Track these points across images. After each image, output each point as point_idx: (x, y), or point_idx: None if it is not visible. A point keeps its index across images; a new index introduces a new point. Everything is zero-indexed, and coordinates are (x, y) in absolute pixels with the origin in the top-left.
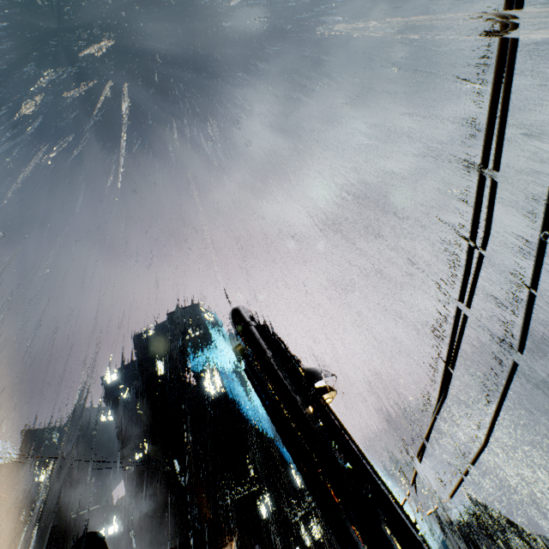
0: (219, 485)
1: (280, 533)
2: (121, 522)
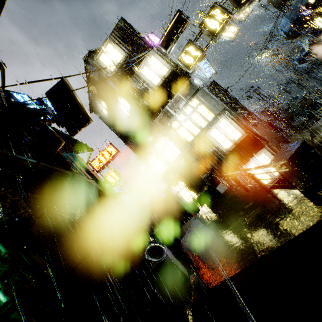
0: None
1: None
2: None
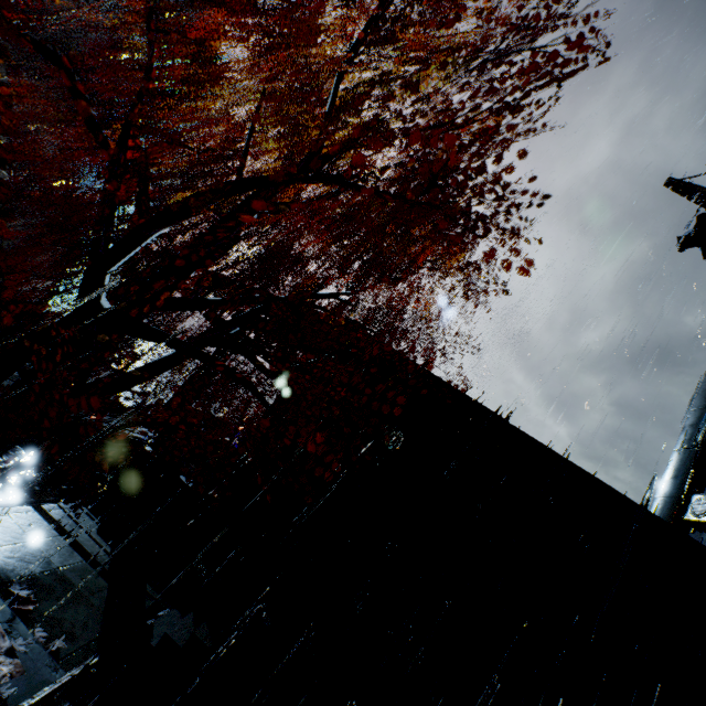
0: None
1: None
2: None
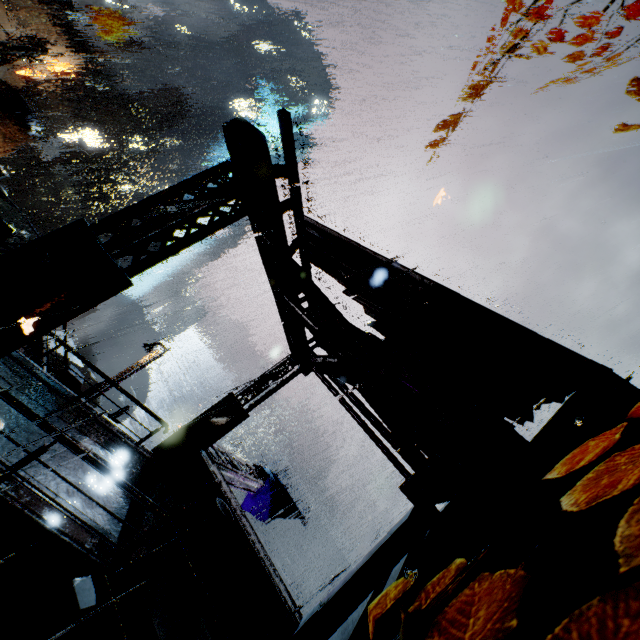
0: (143, 99)
1: (114, 150)
2: (114, 6)
